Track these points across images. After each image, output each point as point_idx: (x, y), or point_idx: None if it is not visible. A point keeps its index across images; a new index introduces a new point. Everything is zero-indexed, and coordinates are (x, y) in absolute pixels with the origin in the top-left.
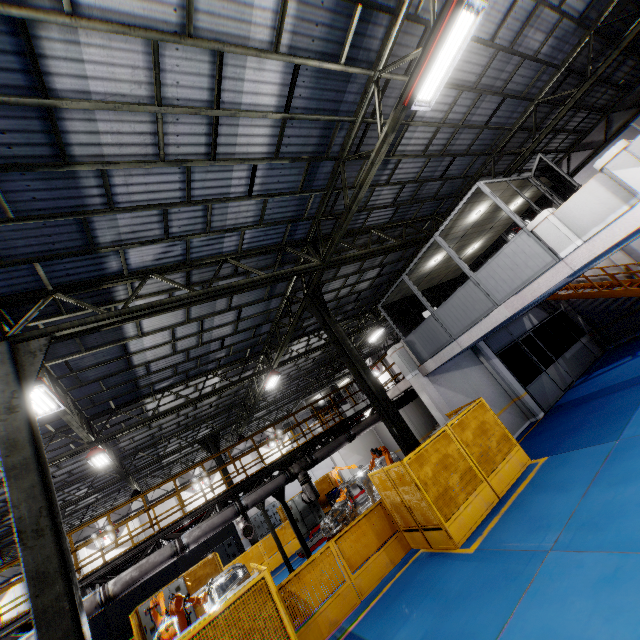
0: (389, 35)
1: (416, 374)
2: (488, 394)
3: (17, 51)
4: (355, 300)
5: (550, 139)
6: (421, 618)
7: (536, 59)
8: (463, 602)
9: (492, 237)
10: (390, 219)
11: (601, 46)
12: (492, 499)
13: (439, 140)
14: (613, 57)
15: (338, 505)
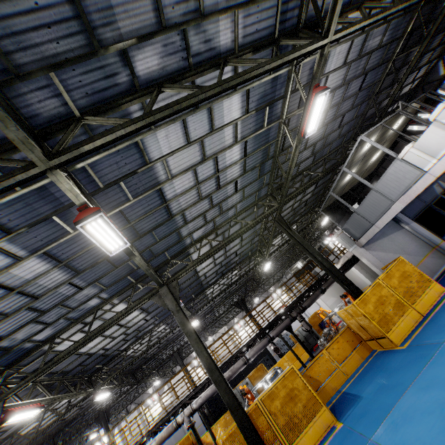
0: (284, 104)
1: (355, 247)
2: (411, 248)
3: (158, 195)
4: (304, 205)
5: (418, 61)
6: (377, 381)
7: (380, 47)
8: (398, 372)
9: (389, 144)
10: (313, 161)
11: (433, 4)
12: (417, 317)
13: (330, 115)
14: (438, 21)
15: (326, 330)
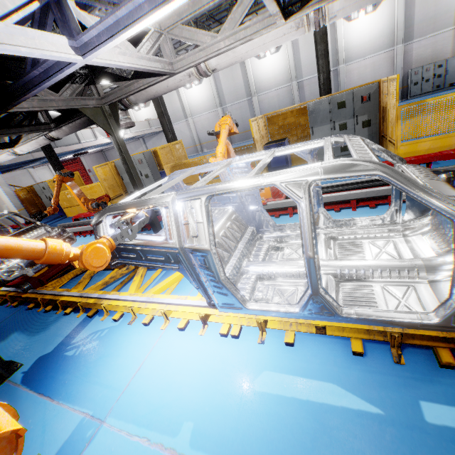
0: None
1: None
2: None
3: None
4: None
5: None
6: None
7: None
8: None
9: None
10: None
11: None
12: None
13: None
14: None
15: None
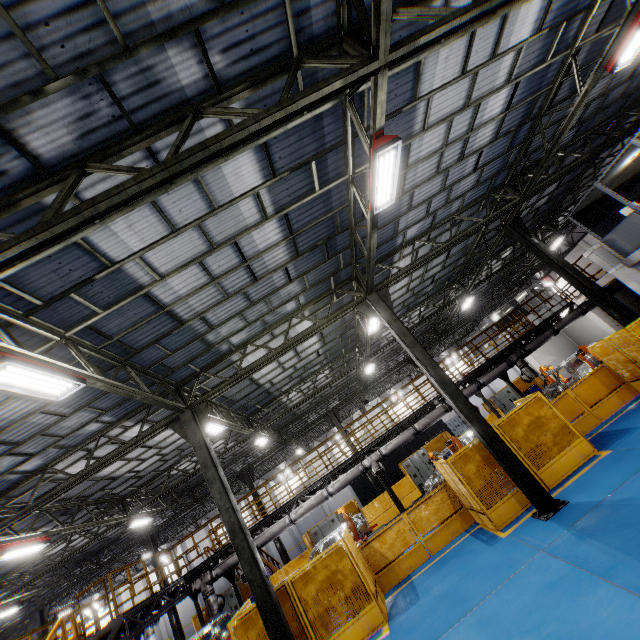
0: (584, 22)
1: (619, 267)
2: None
3: (402, 156)
4: (533, 217)
5: None
6: None
7: None
8: None
9: None
10: (573, 136)
11: None
12: None
13: None
14: None
15: (549, 387)
